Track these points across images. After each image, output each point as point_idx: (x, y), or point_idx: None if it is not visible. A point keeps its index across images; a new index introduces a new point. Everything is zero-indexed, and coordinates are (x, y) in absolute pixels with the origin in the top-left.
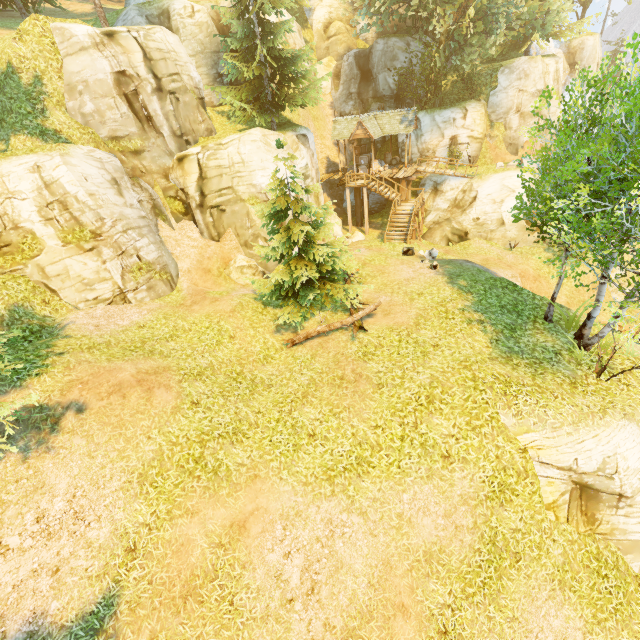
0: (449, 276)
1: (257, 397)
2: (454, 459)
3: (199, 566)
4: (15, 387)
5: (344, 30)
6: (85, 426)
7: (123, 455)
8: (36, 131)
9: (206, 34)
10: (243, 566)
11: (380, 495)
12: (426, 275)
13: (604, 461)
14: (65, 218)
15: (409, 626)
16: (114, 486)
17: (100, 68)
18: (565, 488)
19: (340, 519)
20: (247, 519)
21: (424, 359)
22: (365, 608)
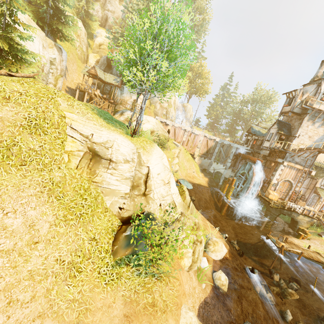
0: None
1: None
2: (11, 101)
3: None
4: None
5: (107, 50)
6: None
7: None
8: None
9: None
10: None
11: None
12: None
13: (107, 141)
14: None
15: None
16: None
17: None
18: (82, 149)
19: None
20: None
21: None
22: None
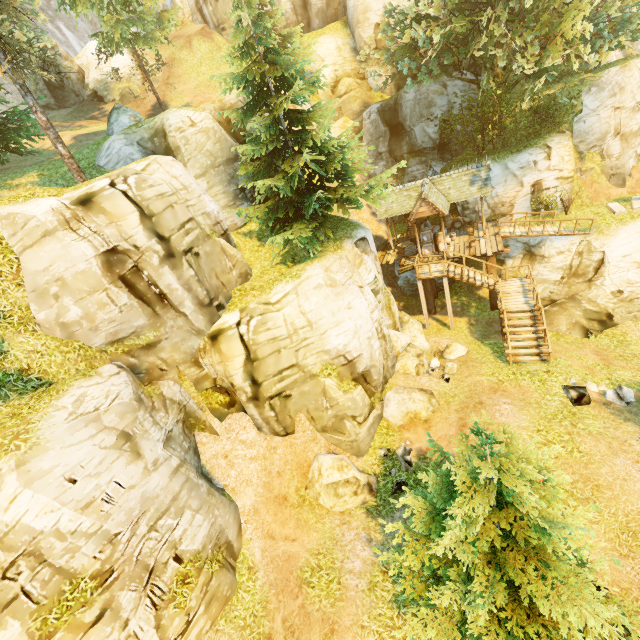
0: None
1: None
2: None
3: None
4: None
5: (355, 85)
6: None
7: None
8: None
9: (215, 145)
10: None
11: None
12: None
13: None
14: (40, 583)
15: None
16: None
17: (77, 255)
18: None
19: None
20: None
21: None
22: None
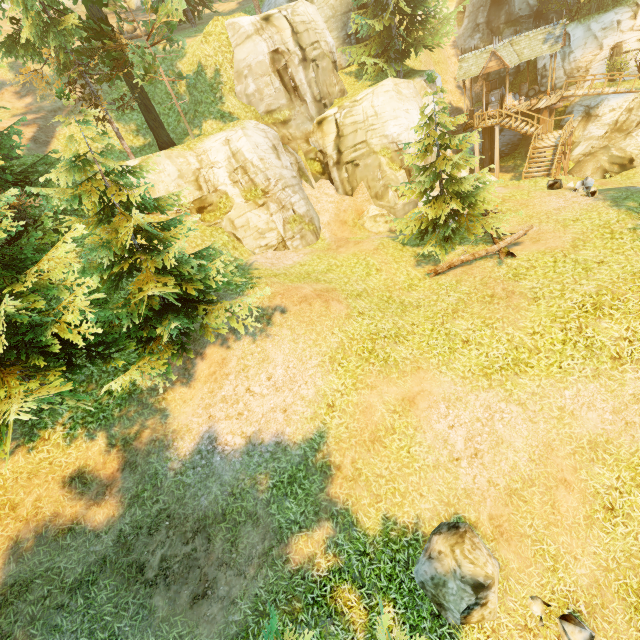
0: (612, 200)
1: (408, 314)
2: (626, 361)
3: (380, 424)
4: (240, 295)
5: None
6: (288, 322)
7: (316, 343)
8: (218, 115)
9: None
10: (415, 429)
11: (539, 390)
12: (581, 203)
13: None
14: (245, 180)
15: (572, 497)
16: (313, 363)
17: (260, 51)
18: None
19: (498, 407)
20: (415, 397)
21: (587, 274)
22: (526, 476)
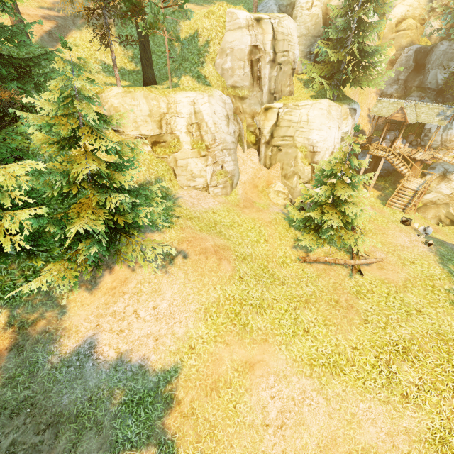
0: (441, 257)
1: (274, 288)
2: (410, 401)
3: (223, 376)
4: (158, 230)
5: (414, 27)
6: (185, 267)
7: (200, 292)
8: (196, 75)
9: (313, 23)
10: (246, 389)
11: (343, 394)
12: (420, 248)
13: None
14: (197, 134)
15: None
16: (192, 308)
17: (244, 41)
18: None
19: (311, 394)
20: (255, 363)
21: (407, 317)
22: None
